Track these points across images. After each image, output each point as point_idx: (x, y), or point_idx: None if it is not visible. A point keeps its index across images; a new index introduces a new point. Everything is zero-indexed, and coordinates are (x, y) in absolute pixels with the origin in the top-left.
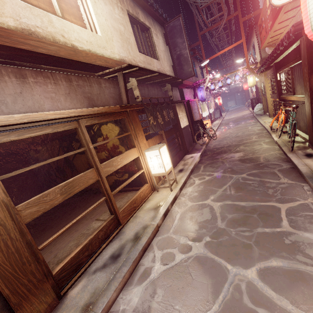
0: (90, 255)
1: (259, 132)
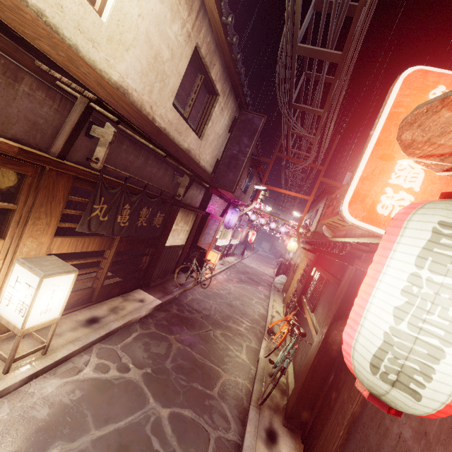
0: None
1: (257, 319)
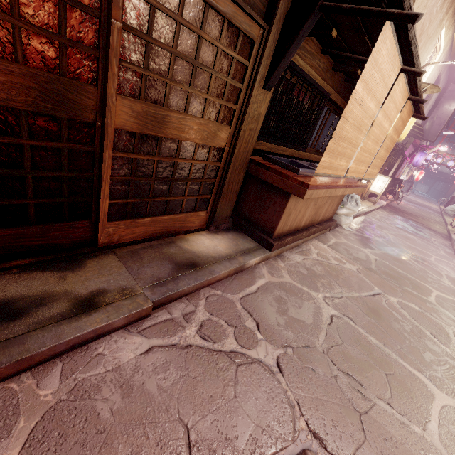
0: None
1: (438, 221)
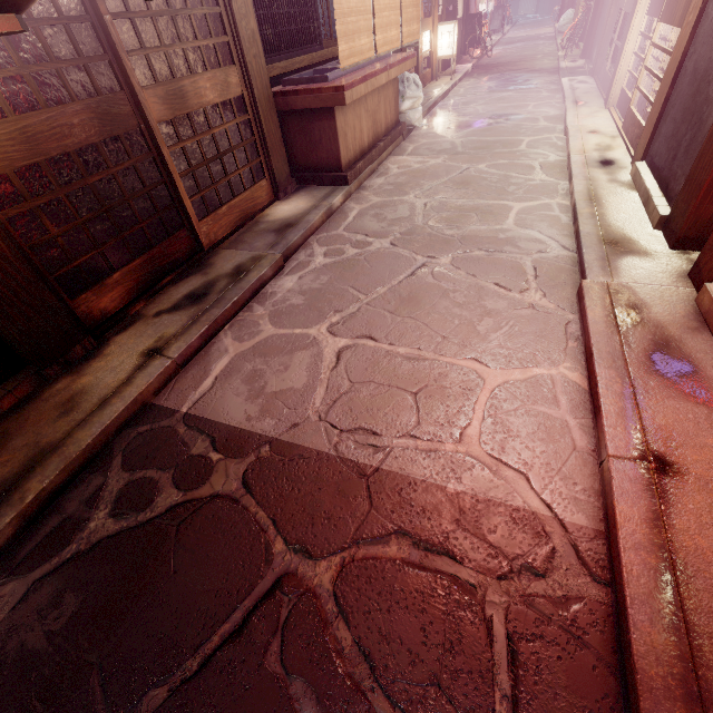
0: None
1: (549, 53)
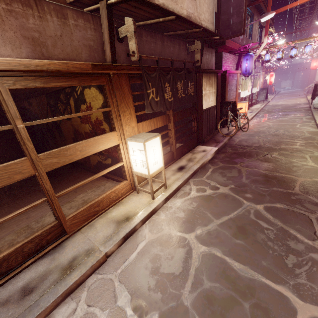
0: (4, 273)
1: (309, 136)
